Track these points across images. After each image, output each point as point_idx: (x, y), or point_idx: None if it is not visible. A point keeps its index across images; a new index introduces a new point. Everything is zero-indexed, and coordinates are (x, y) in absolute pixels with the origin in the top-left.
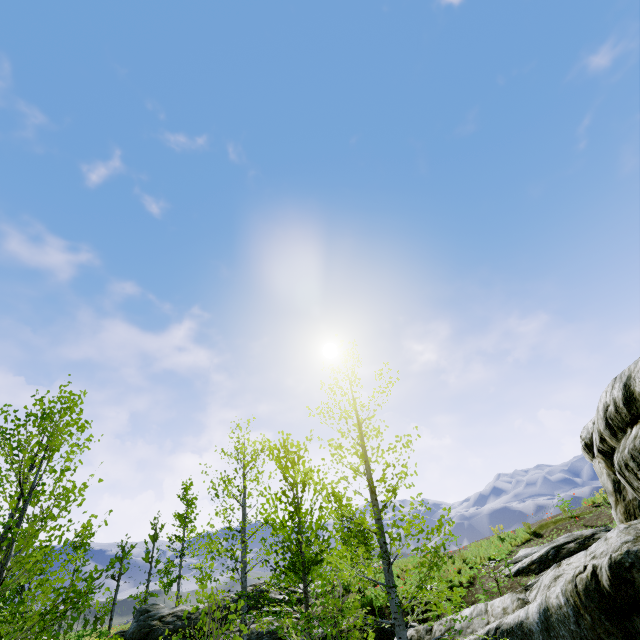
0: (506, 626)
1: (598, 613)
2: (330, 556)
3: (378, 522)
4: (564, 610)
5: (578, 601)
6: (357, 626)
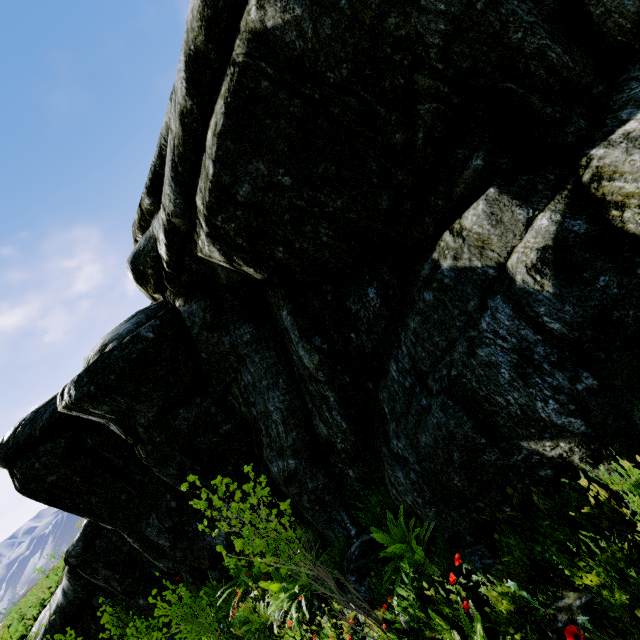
0: (53, 612)
1: (73, 577)
2: None
3: None
4: (67, 583)
5: (68, 577)
6: None
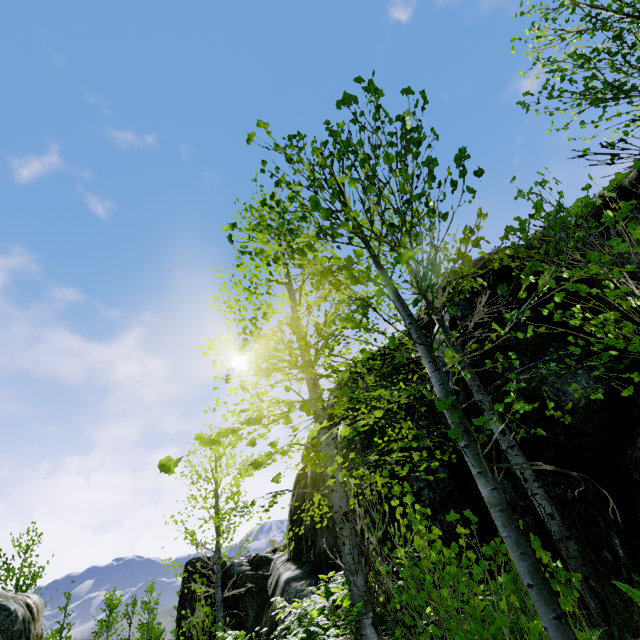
0: None
1: None
2: None
3: None
4: None
5: None
6: None
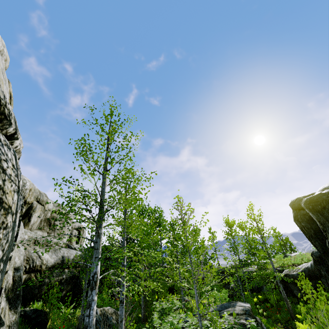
0: (306, 267)
1: (314, 262)
2: (254, 251)
3: (265, 245)
4: (312, 262)
5: (312, 260)
6: (263, 264)
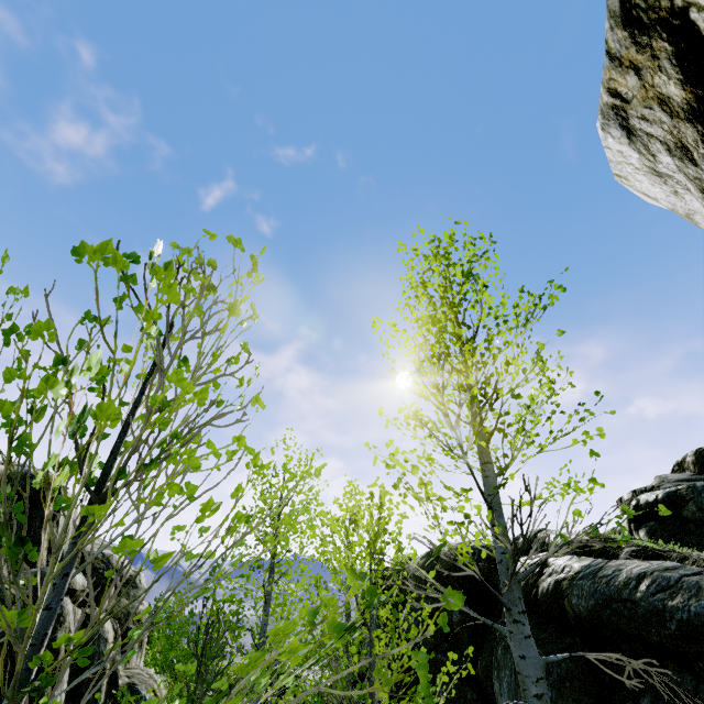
0: None
1: None
2: None
3: None
4: None
5: None
6: None
